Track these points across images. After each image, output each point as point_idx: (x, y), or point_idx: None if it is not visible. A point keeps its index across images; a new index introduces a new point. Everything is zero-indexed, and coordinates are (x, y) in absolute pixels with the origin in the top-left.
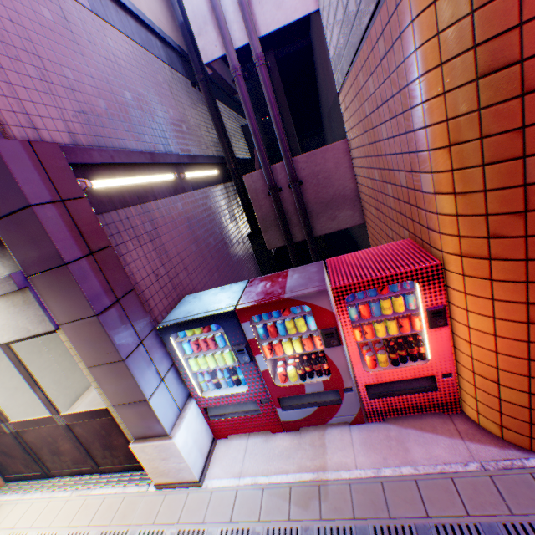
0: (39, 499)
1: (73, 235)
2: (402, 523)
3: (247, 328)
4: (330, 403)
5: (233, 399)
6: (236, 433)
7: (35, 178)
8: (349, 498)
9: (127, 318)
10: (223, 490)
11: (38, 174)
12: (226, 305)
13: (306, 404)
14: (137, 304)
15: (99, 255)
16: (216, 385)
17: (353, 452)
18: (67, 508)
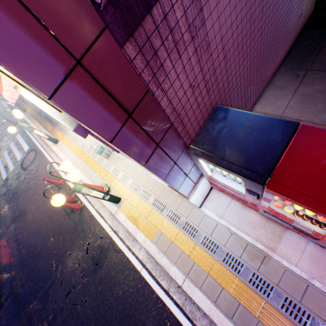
0: (131, 165)
1: (106, 107)
2: (305, 310)
3: (266, 194)
4: (305, 233)
5: (230, 191)
6: (225, 194)
7: (25, 45)
8: (279, 275)
9: (164, 154)
10: (210, 218)
11: (24, 30)
12: (256, 168)
13: (284, 222)
14: (172, 138)
15: (136, 113)
16: (221, 176)
17: (299, 256)
18: (142, 177)
